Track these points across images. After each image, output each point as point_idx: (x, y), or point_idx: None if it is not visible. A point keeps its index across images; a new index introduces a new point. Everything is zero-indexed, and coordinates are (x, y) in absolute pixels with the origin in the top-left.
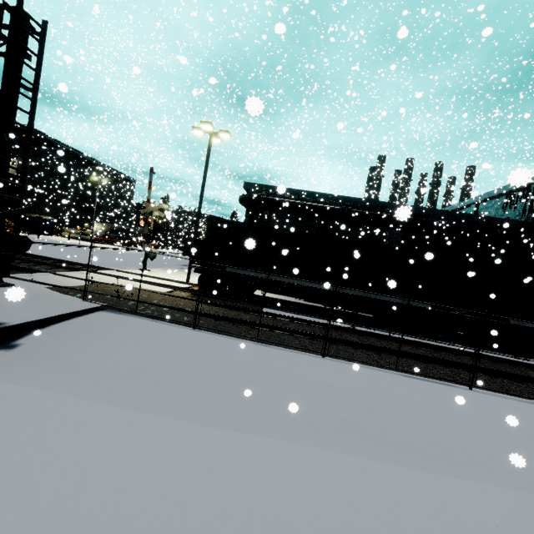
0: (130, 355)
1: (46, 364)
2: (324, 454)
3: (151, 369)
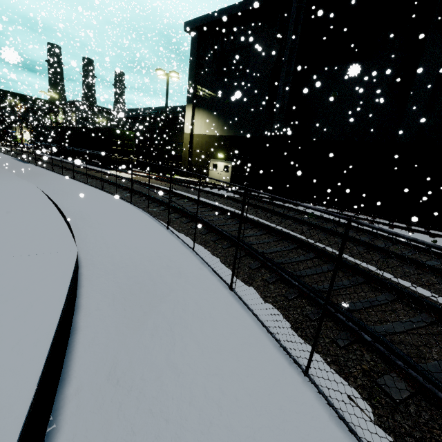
0: None
1: None
2: None
3: None
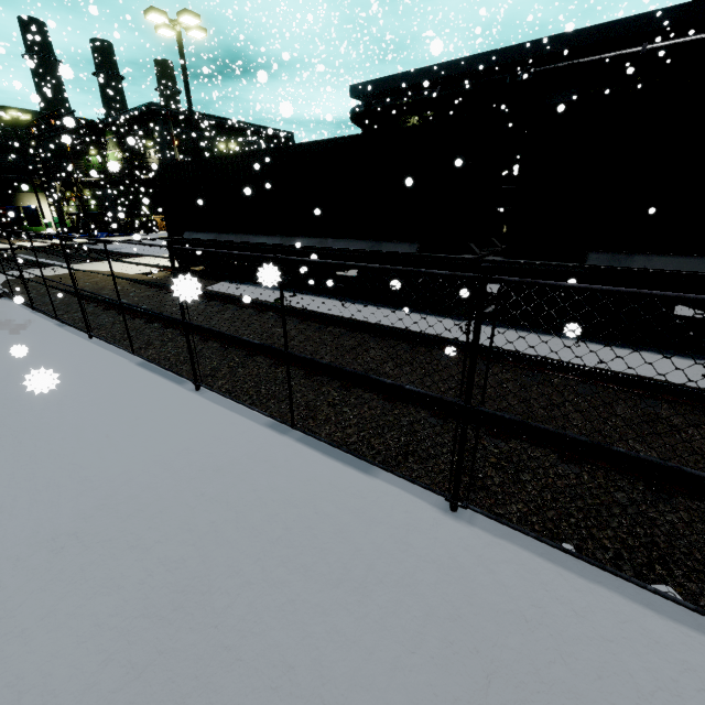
0: None
1: None
2: None
3: None
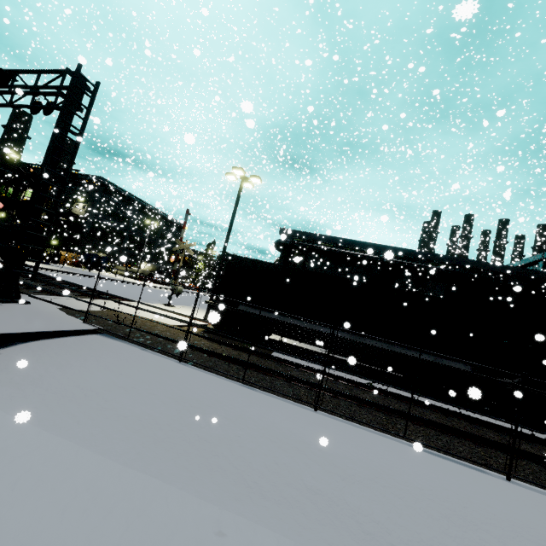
0: (94, 376)
1: (5, 374)
2: (234, 521)
3: (106, 393)
